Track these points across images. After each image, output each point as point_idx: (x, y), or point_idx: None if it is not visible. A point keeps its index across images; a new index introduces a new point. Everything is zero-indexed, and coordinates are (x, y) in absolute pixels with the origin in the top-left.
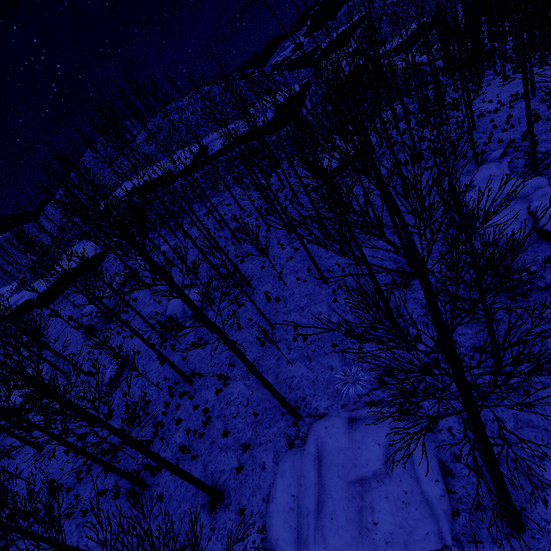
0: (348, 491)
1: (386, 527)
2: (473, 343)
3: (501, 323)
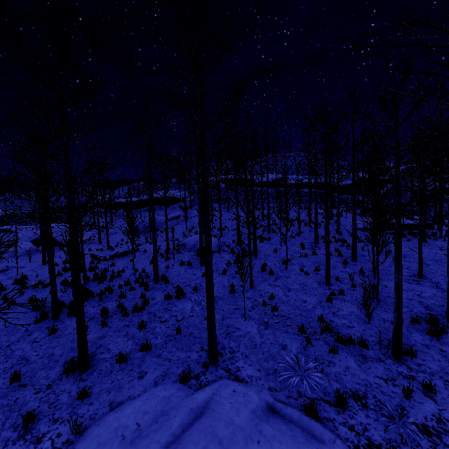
0: None
1: None
2: None
3: None
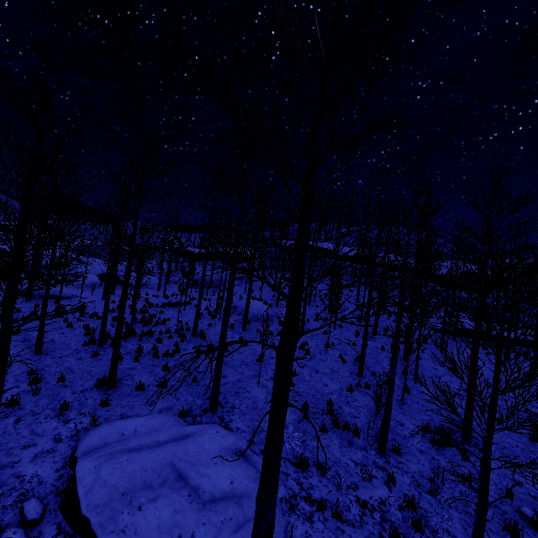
0: (163, 465)
1: (141, 522)
2: None
3: None
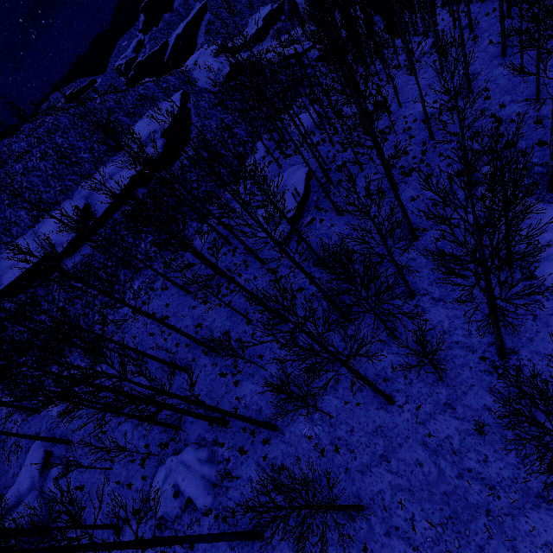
0: None
1: None
2: None
3: None
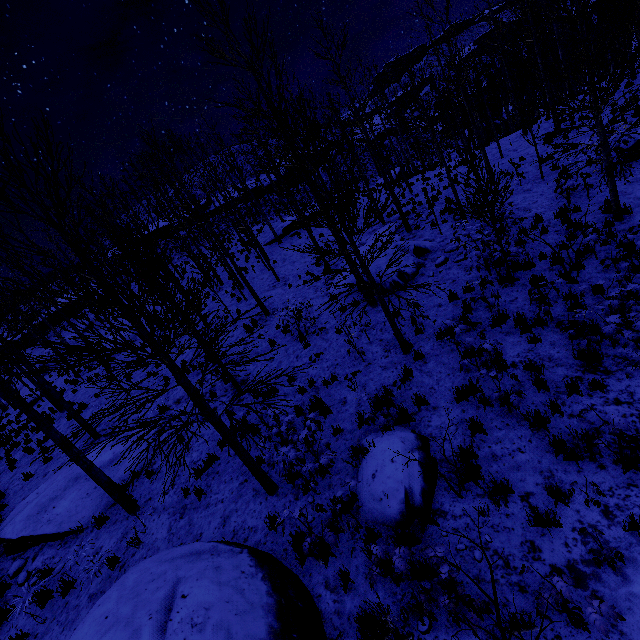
0: (60, 484)
1: (58, 510)
2: (244, 377)
3: (274, 360)
